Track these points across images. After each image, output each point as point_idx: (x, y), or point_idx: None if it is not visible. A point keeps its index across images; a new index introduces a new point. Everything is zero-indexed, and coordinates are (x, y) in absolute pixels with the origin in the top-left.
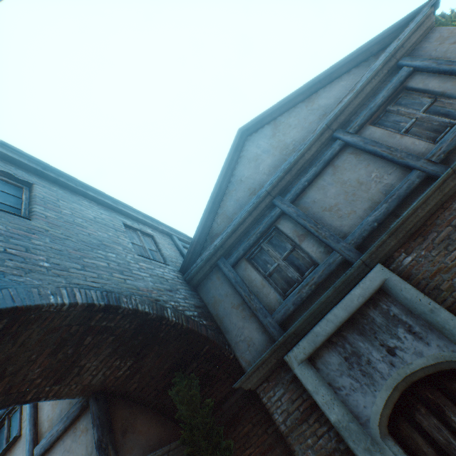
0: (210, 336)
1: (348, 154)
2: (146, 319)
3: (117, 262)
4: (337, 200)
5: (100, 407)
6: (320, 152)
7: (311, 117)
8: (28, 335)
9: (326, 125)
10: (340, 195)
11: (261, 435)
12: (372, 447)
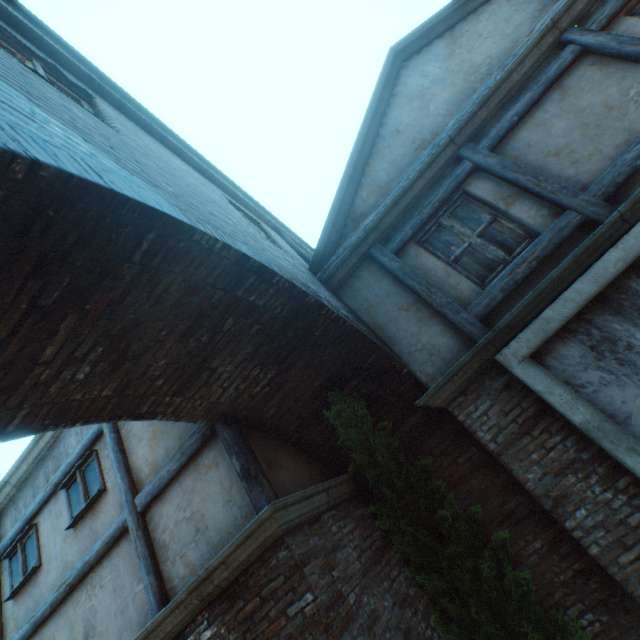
0: (377, 343)
1: (587, 67)
2: (302, 304)
3: (242, 228)
4: (569, 138)
5: (234, 433)
6: (537, 69)
7: (518, 17)
8: (166, 285)
9: (552, 21)
10: (575, 130)
11: (447, 468)
12: (637, 447)
